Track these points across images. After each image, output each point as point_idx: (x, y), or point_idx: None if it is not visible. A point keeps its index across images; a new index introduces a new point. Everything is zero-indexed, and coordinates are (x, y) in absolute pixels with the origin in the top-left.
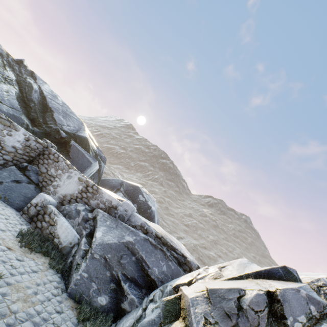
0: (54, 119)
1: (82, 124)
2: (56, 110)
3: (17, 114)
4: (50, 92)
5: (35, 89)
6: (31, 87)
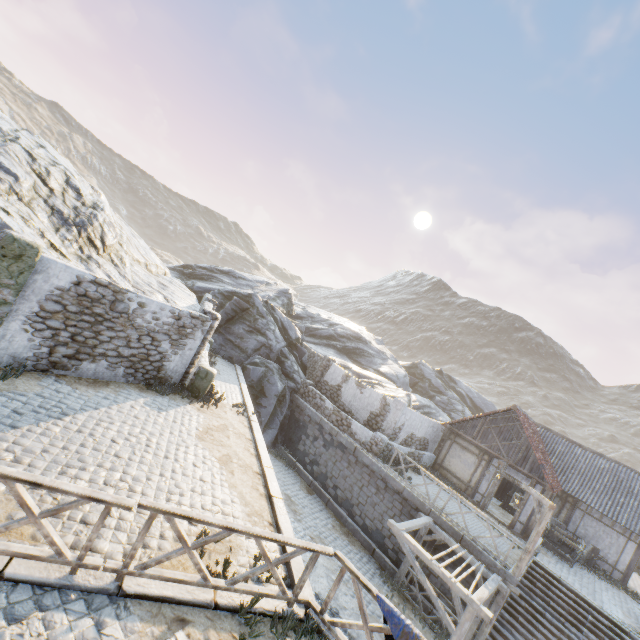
0: None
1: (493, 405)
2: (481, 406)
3: None
4: (467, 389)
5: (465, 396)
6: (462, 395)
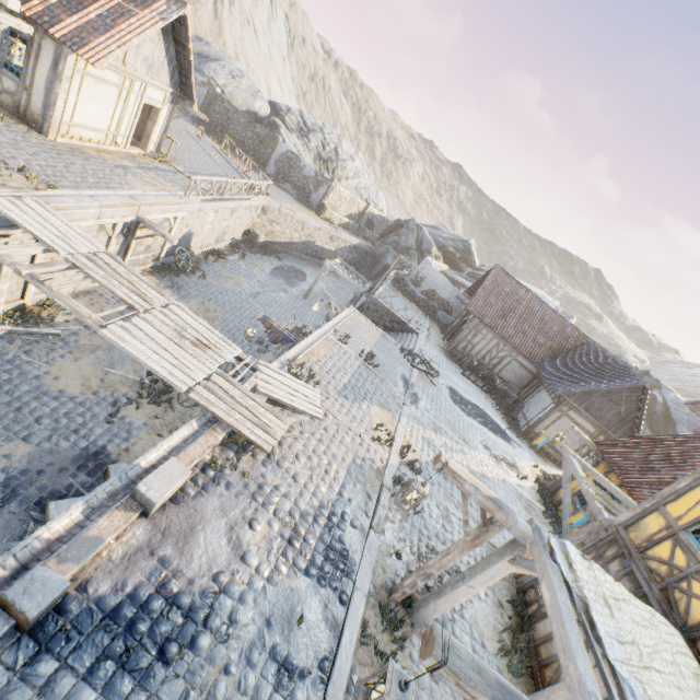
0: (675, 432)
1: None
2: (679, 421)
3: (642, 430)
4: (674, 401)
5: (658, 401)
6: (654, 399)
